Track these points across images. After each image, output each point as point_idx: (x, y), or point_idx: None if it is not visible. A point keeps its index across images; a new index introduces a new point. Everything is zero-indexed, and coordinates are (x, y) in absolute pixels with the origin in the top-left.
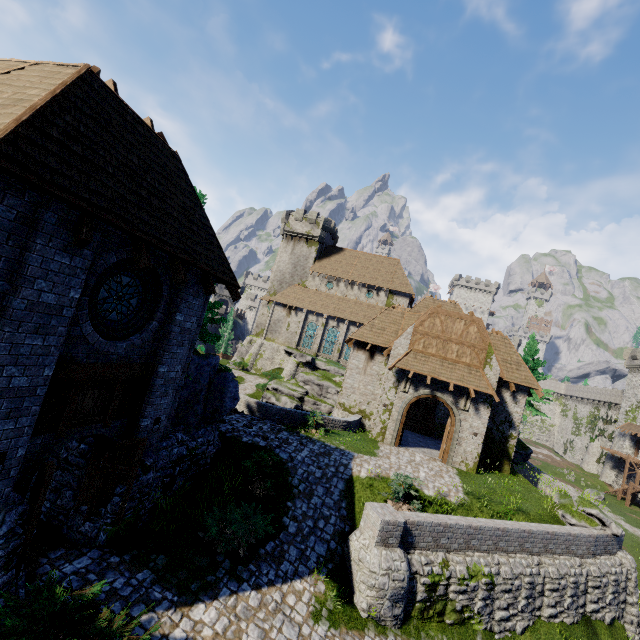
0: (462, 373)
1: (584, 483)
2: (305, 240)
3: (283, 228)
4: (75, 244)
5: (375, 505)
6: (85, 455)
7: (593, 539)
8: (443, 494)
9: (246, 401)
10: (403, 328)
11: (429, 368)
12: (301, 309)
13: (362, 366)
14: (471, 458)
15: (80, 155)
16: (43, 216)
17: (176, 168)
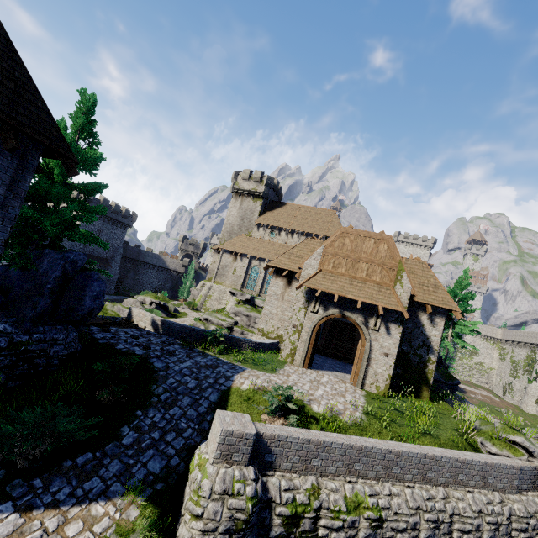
0: (371, 291)
1: (522, 422)
2: (251, 196)
3: (232, 186)
4: None
5: (226, 414)
6: None
7: (517, 471)
8: (336, 412)
9: (151, 318)
10: None
11: (337, 287)
12: (246, 255)
13: (280, 292)
14: (382, 380)
15: None
16: None
17: None
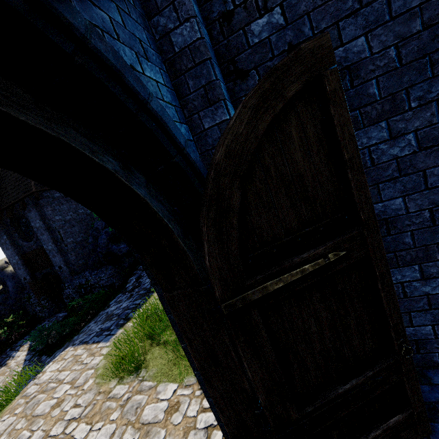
0: None
1: None
2: None
3: None
4: None
5: None
6: None
7: None
8: None
9: None
10: None
11: None
12: None
13: None
14: None
15: None
16: None
17: None
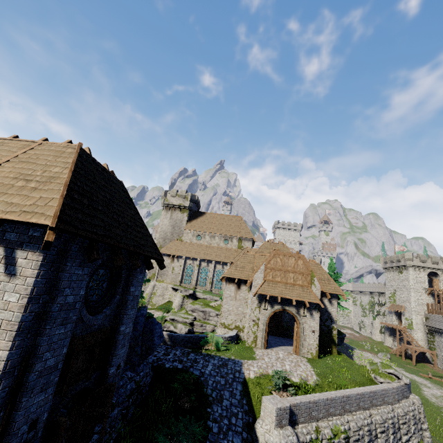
0: (299, 291)
1: (376, 349)
2: (179, 209)
3: (163, 202)
4: (89, 261)
5: (268, 397)
6: (66, 405)
7: (395, 390)
8: (304, 379)
9: None
10: (256, 265)
11: (278, 291)
12: (181, 256)
13: (233, 294)
14: (313, 348)
15: (87, 204)
16: (71, 248)
17: (123, 192)
